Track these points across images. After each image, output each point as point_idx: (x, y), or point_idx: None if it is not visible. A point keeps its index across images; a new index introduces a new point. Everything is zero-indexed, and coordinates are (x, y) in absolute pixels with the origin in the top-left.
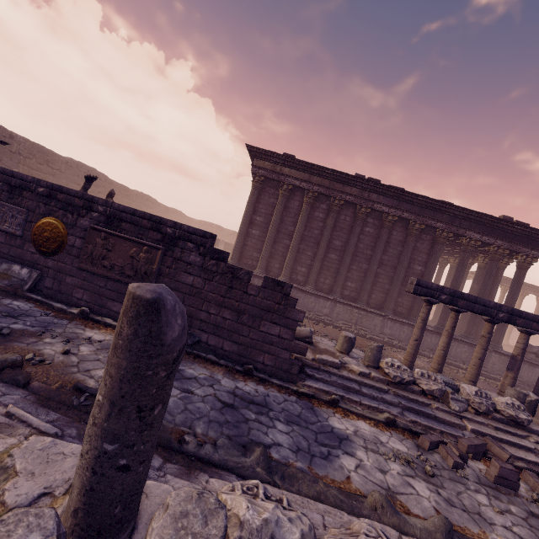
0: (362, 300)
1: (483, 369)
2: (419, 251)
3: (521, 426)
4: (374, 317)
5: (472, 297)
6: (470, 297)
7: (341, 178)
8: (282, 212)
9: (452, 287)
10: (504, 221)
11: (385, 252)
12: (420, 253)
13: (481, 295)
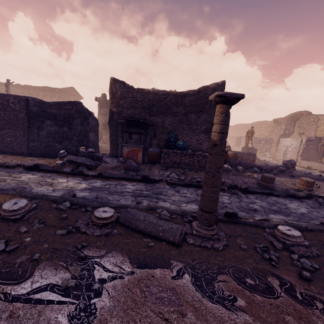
0: None
1: None
2: None
3: None
4: None
5: None
6: None
7: (1, 84)
8: None
9: None
10: (44, 87)
11: None
12: None
13: None
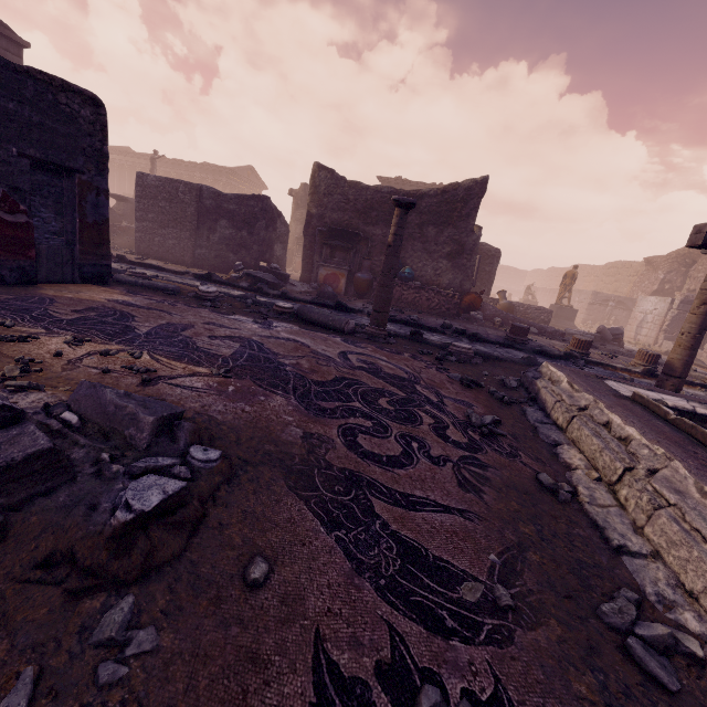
0: None
1: None
2: None
3: None
4: None
5: None
6: None
7: (136, 156)
8: (119, 179)
9: None
10: (203, 165)
11: None
12: None
13: None
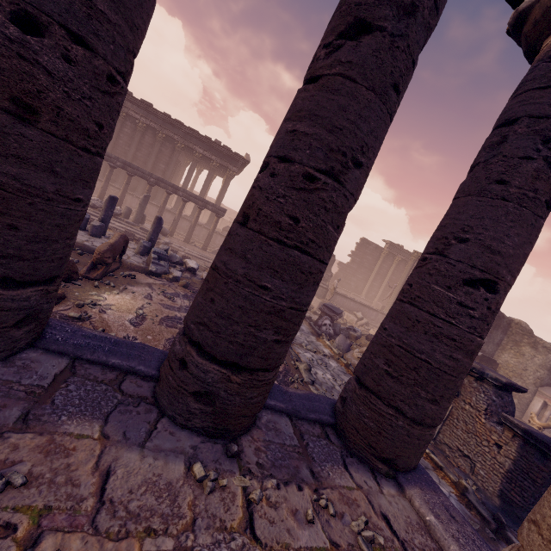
0: (118, 182)
1: (197, 238)
2: (164, 154)
3: (113, 216)
4: (126, 195)
5: (136, 167)
6: (135, 167)
7: None
8: None
9: (183, 183)
10: (214, 143)
11: (139, 150)
12: (165, 156)
13: (201, 191)
